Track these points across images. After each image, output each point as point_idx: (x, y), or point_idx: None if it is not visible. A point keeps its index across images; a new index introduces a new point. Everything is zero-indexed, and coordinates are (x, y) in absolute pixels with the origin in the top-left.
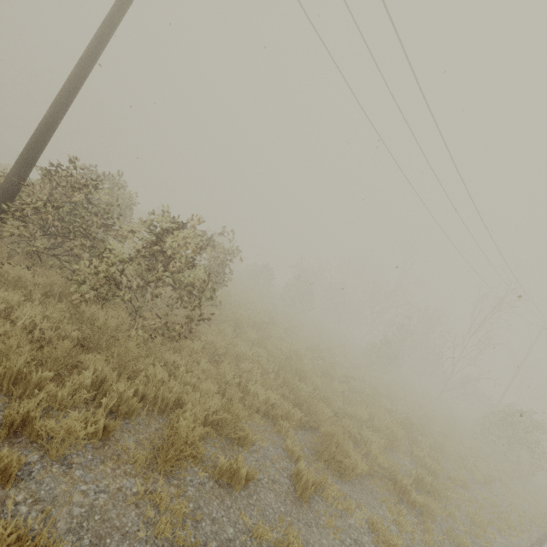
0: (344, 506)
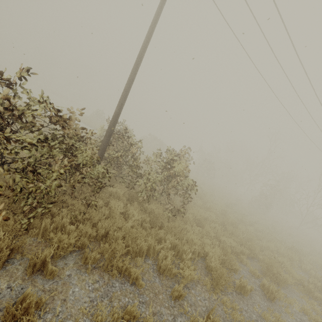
0: (288, 301)
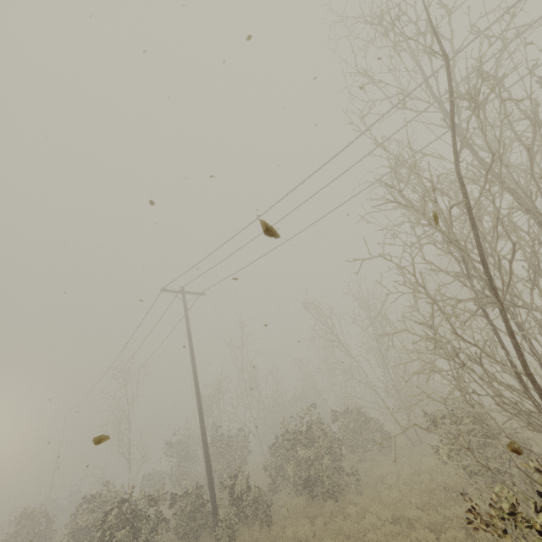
0: None
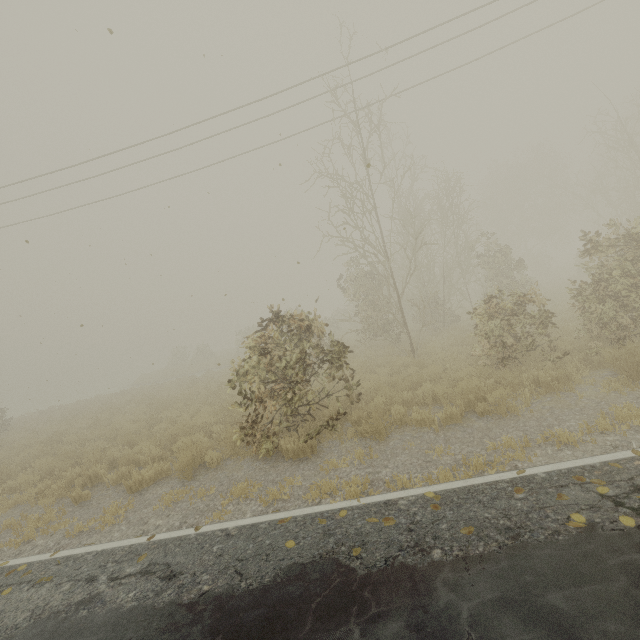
0: None
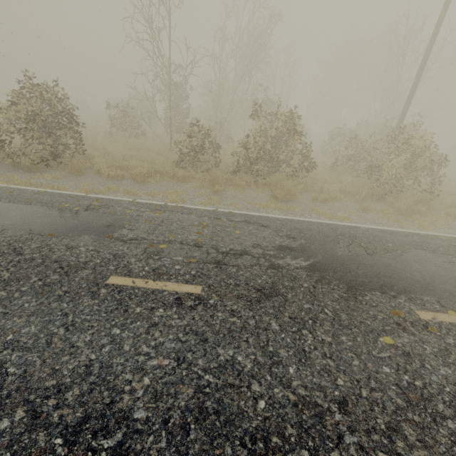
0: None
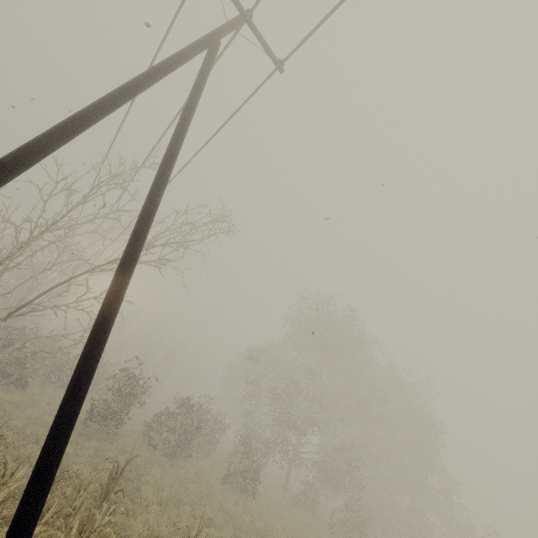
0: None
